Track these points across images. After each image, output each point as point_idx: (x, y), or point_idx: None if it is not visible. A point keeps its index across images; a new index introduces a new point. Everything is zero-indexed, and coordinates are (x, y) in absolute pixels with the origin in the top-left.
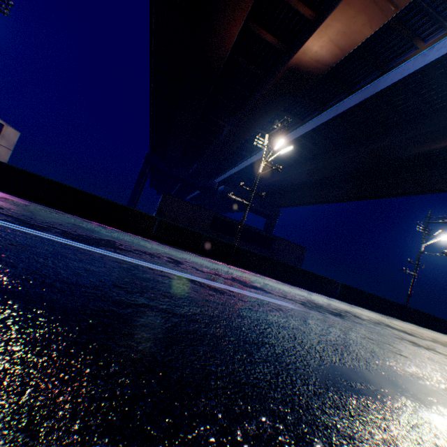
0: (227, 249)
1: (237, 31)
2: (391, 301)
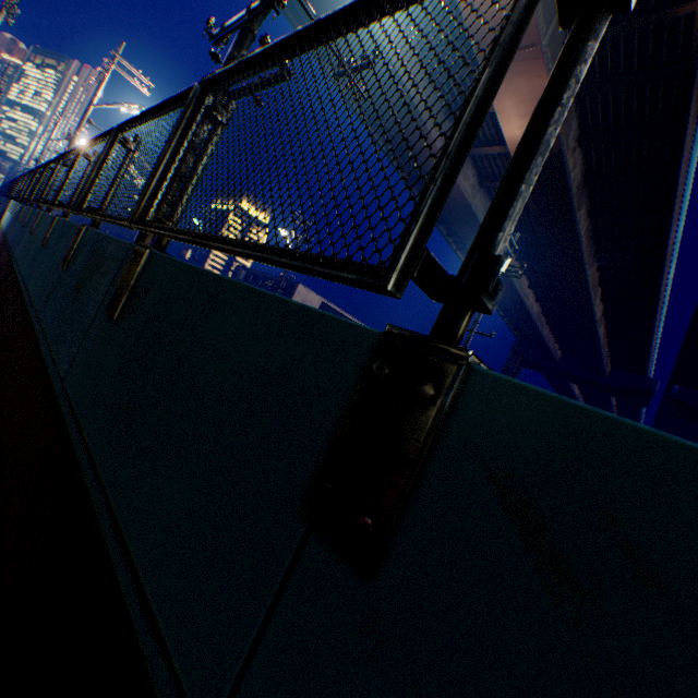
0: None
1: None
2: None
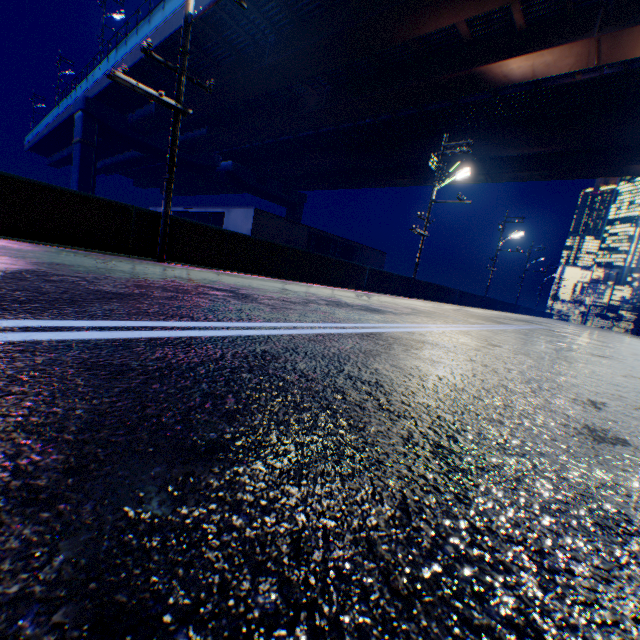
0: (406, 284)
1: (450, 24)
2: (478, 296)
